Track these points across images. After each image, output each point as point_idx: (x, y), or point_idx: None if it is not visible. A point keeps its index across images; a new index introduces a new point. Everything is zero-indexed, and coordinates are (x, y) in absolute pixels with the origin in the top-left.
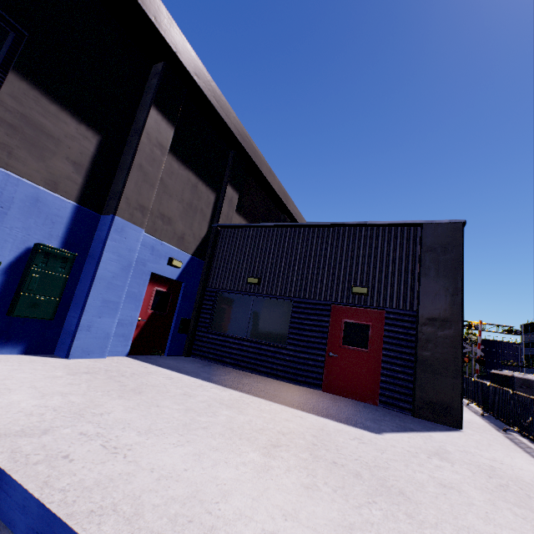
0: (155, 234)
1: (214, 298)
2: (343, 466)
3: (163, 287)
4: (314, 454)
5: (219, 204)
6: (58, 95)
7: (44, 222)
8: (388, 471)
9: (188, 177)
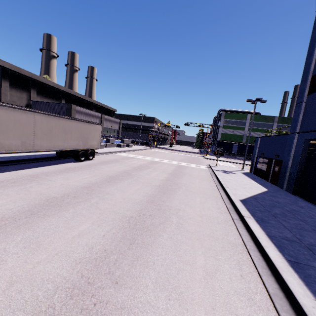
0: None
1: None
2: None
3: None
4: None
5: (30, 94)
6: None
7: None
8: None
9: (17, 90)
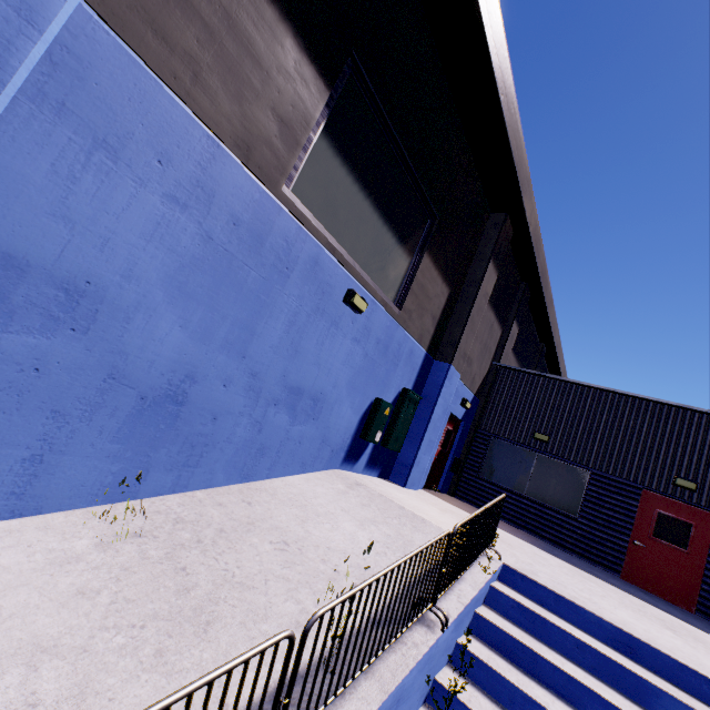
0: (460, 376)
1: (487, 442)
2: None
3: (451, 425)
4: (706, 646)
5: (502, 340)
6: (439, 262)
7: (410, 369)
8: None
9: (490, 317)
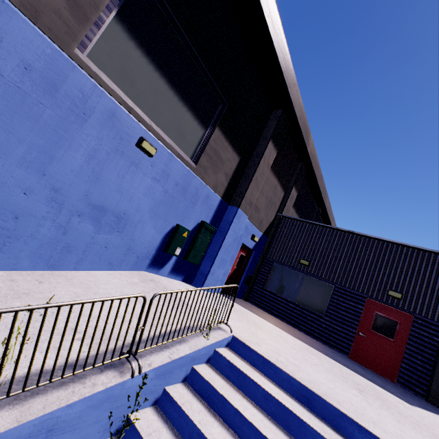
0: (250, 218)
1: (271, 266)
2: (406, 417)
3: (244, 252)
4: (384, 403)
5: (284, 199)
6: (230, 136)
7: (207, 209)
8: (434, 431)
9: (273, 182)
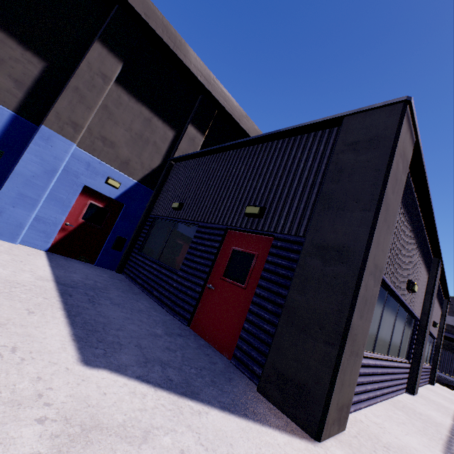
0: (93, 152)
1: (151, 223)
2: None
3: (100, 203)
4: None
5: (178, 141)
6: (7, 26)
7: None
8: None
9: (140, 110)
